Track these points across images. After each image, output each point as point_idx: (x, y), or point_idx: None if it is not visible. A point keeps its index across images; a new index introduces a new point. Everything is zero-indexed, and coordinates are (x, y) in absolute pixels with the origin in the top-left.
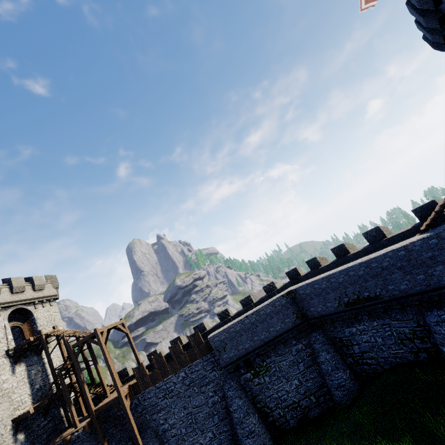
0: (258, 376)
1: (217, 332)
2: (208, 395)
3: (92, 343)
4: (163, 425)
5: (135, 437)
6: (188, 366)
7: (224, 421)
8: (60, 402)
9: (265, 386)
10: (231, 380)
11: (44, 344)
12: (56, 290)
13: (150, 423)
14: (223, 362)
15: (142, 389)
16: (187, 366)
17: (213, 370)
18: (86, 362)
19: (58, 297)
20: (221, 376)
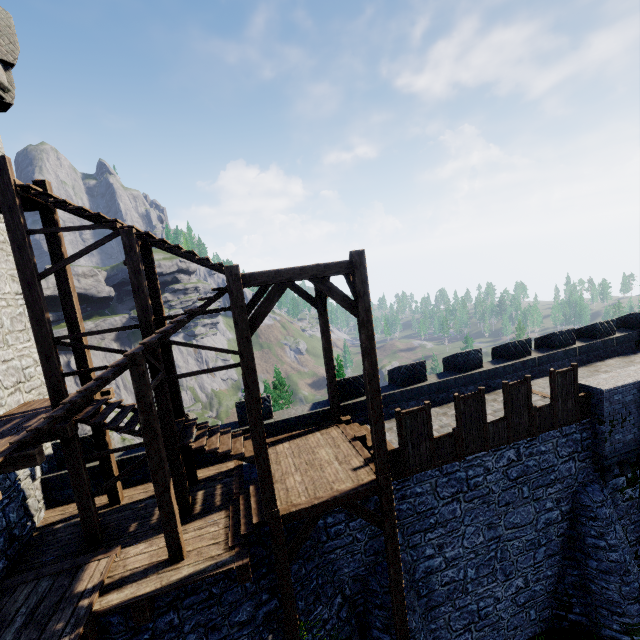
0: (634, 485)
1: (625, 383)
2: (544, 506)
3: (330, 296)
4: (430, 559)
5: (400, 595)
6: (528, 438)
7: (552, 559)
8: (66, 458)
9: (636, 505)
10: (598, 485)
11: (14, 225)
12: (5, 73)
13: (401, 552)
14: (611, 448)
15: (406, 469)
16: (526, 439)
17: (570, 458)
18: (168, 351)
19: (8, 102)
20: (579, 473)
